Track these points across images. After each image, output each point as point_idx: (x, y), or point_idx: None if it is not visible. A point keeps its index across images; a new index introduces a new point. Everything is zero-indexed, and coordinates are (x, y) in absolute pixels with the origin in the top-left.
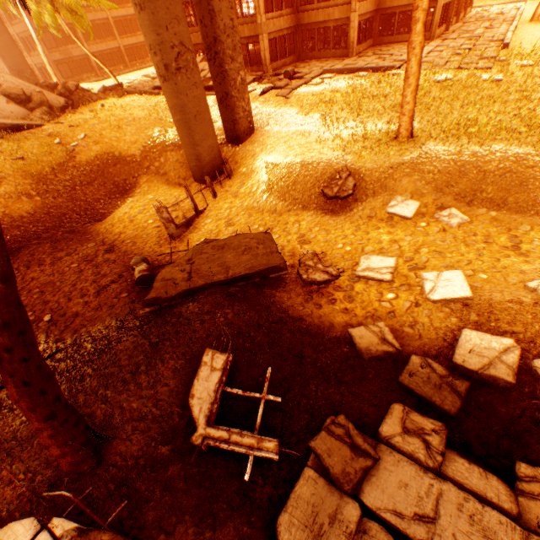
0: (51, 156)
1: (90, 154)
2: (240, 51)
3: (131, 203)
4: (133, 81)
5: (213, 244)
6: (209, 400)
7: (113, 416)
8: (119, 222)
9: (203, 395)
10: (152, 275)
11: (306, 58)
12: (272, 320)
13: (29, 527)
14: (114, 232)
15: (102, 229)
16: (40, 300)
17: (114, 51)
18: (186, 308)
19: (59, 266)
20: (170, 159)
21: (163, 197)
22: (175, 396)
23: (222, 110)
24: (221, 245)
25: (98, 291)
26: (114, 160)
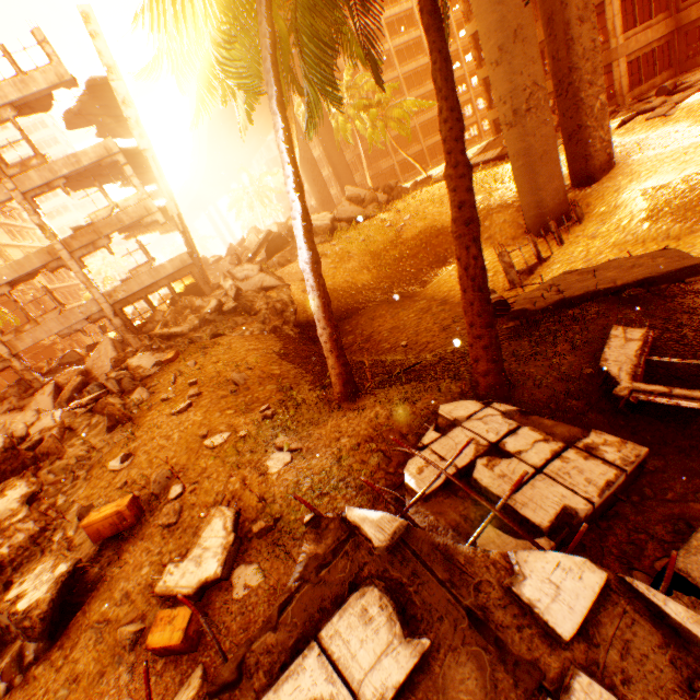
0: (383, 237)
1: (414, 231)
2: (601, 73)
3: (453, 268)
4: (437, 174)
5: (576, 272)
6: (629, 362)
7: (510, 374)
8: (444, 283)
9: (619, 359)
10: (505, 302)
11: (692, 66)
12: (699, 321)
13: (474, 405)
14: (441, 291)
15: (427, 291)
16: (390, 337)
17: (416, 154)
18: (562, 314)
19: (397, 317)
20: (494, 221)
21: (489, 257)
22: (575, 366)
23: (568, 148)
24: (590, 270)
25: (441, 328)
26: (435, 233)
